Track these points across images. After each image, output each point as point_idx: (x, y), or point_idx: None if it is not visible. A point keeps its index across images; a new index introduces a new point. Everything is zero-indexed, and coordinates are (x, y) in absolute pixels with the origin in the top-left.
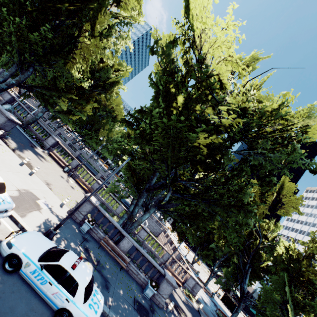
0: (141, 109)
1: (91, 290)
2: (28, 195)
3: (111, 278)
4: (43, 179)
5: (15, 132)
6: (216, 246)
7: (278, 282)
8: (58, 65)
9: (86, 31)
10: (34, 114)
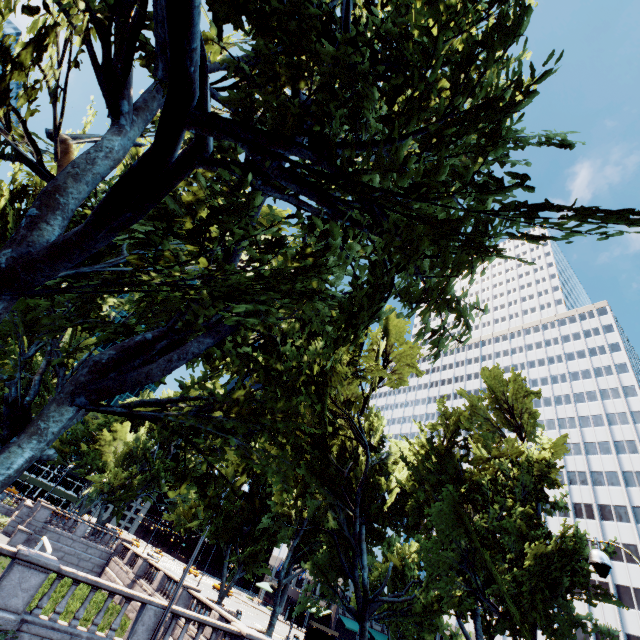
0: None
1: None
2: None
3: None
4: None
5: None
6: (275, 520)
7: (444, 515)
8: None
9: None
10: None
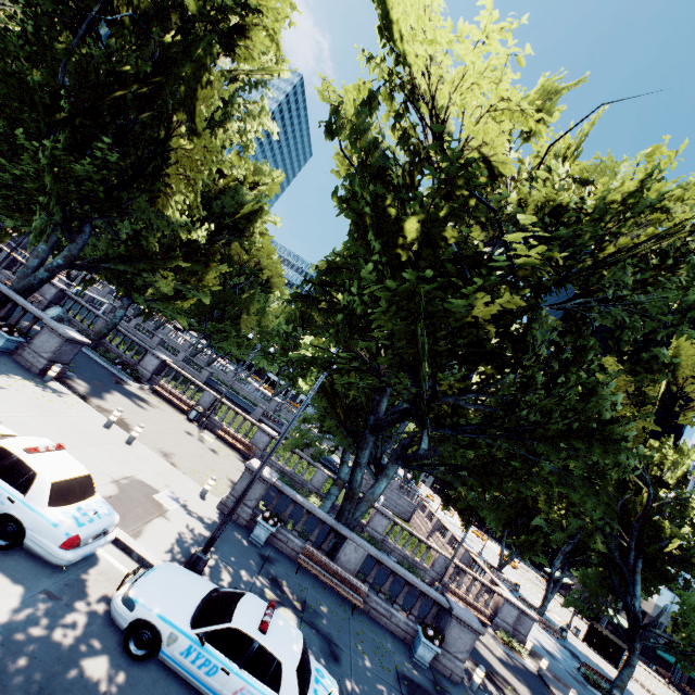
0: (331, 265)
1: (309, 670)
2: (136, 487)
3: (339, 635)
4: (154, 447)
5: (80, 360)
6: (547, 522)
7: None
8: (138, 206)
9: (181, 125)
10: (104, 312)
